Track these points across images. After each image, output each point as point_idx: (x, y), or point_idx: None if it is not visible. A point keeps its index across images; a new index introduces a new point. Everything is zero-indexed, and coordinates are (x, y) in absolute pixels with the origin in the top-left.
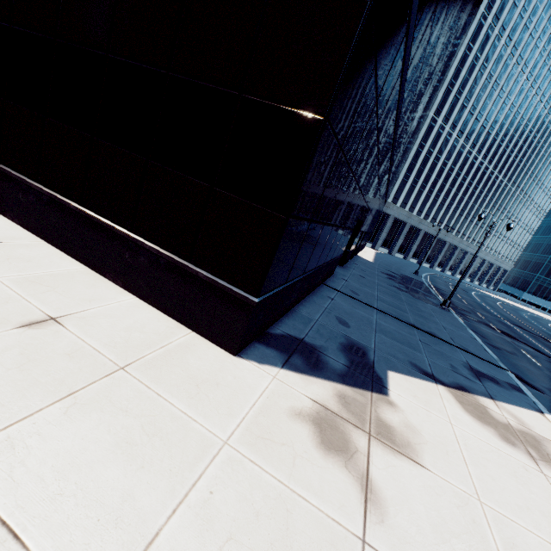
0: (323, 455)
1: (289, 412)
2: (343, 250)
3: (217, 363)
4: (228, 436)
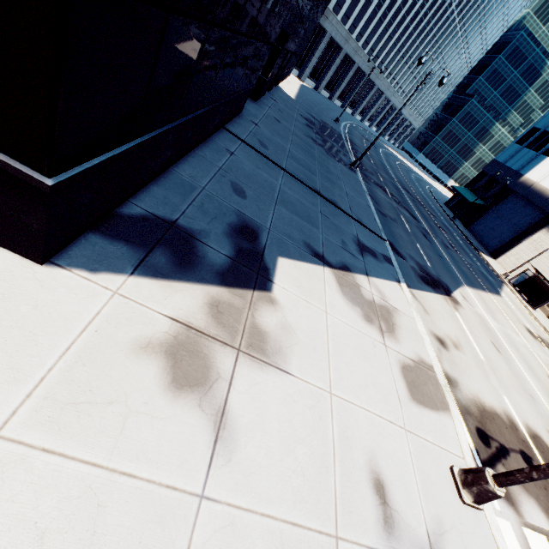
0: (171, 399)
1: (131, 348)
2: (256, 78)
3: None
4: (3, 421)
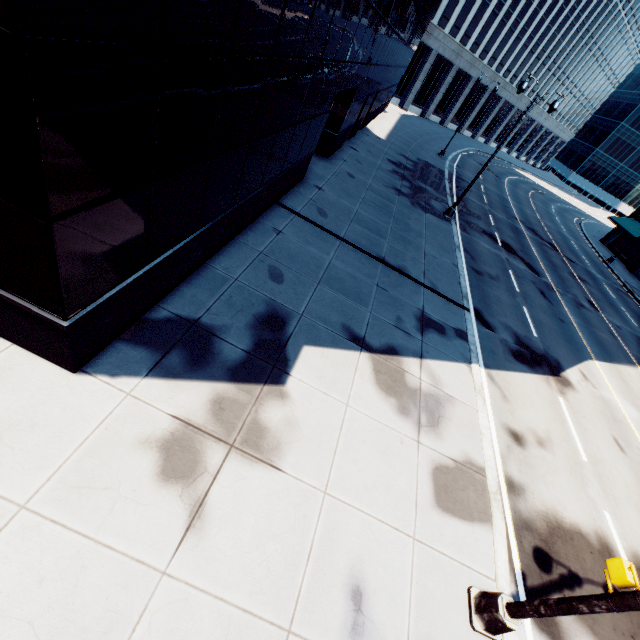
0: (156, 488)
1: (132, 443)
2: (313, 145)
3: (42, 392)
4: (29, 497)
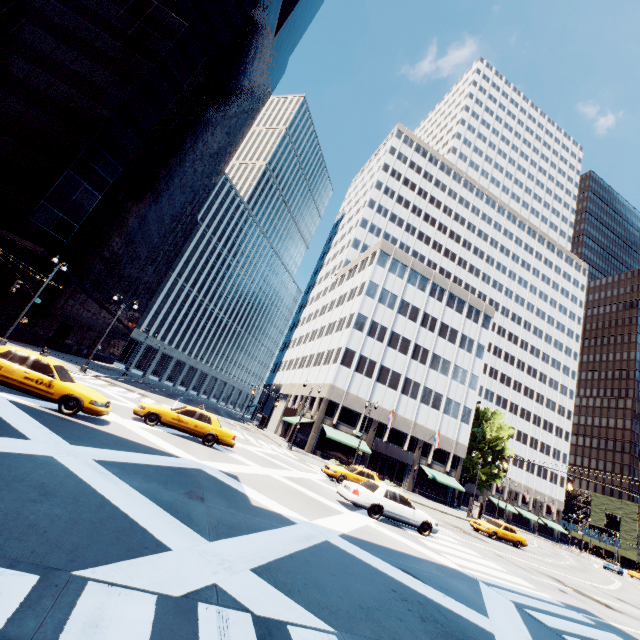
0: None
1: None
2: (50, 334)
3: None
4: None
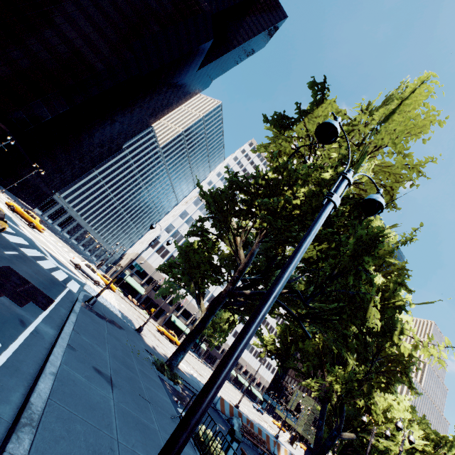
0: None
1: None
2: None
3: None
4: None
